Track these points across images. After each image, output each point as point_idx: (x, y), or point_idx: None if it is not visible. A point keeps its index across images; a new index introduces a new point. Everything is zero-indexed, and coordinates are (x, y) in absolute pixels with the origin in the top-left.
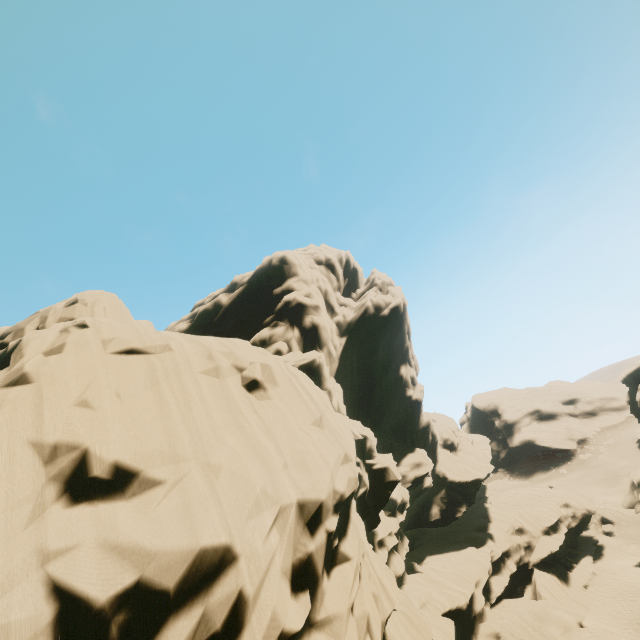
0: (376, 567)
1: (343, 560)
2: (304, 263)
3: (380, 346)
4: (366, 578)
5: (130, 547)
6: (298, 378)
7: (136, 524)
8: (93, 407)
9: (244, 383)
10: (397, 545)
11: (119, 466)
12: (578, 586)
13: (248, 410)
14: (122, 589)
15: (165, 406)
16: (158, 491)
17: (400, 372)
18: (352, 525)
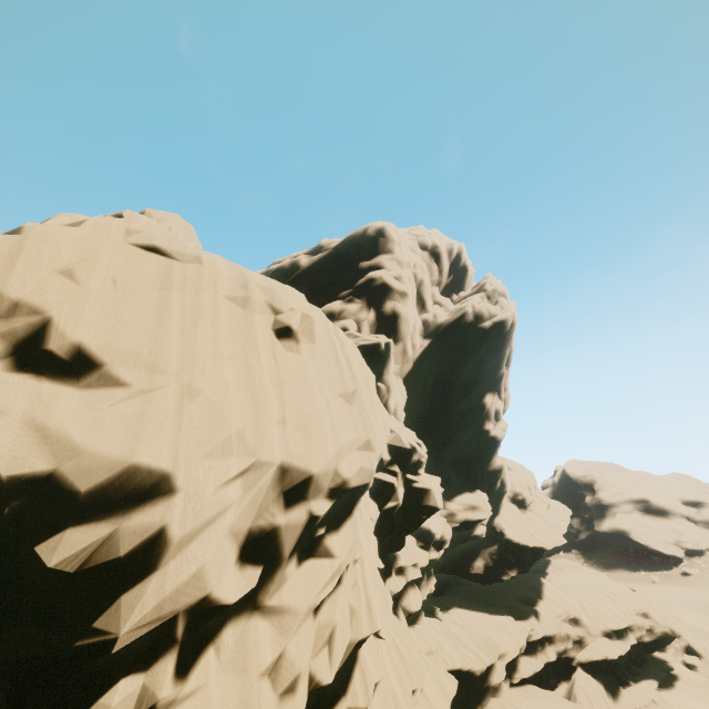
0: (369, 582)
1: (324, 555)
2: (405, 242)
3: (468, 363)
4: (348, 586)
5: (57, 435)
6: (344, 345)
7: (75, 415)
8: (78, 281)
9: (275, 327)
10: (421, 581)
11: (82, 350)
12: (628, 707)
13: (267, 354)
14: (29, 474)
15: (166, 312)
16: (117, 392)
17: (484, 400)
18: (351, 523)
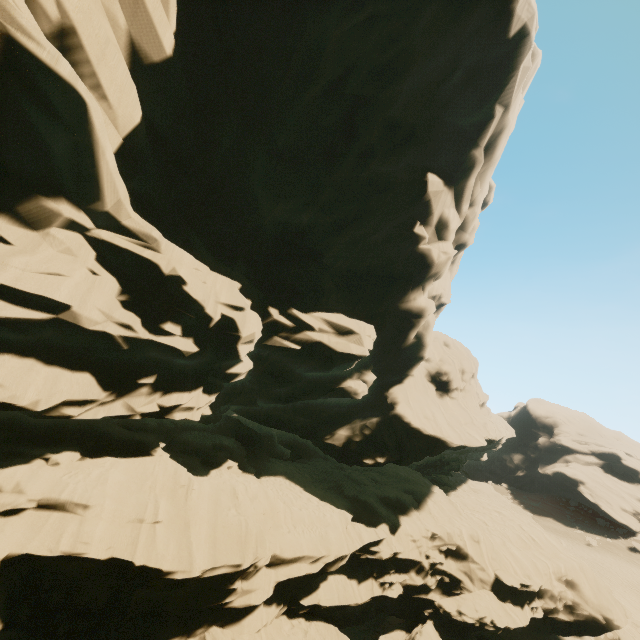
0: None
1: None
2: None
3: (408, 79)
4: None
5: None
6: None
7: None
8: None
9: None
10: (130, 381)
11: None
12: None
13: None
14: None
15: None
16: None
17: (422, 178)
18: None
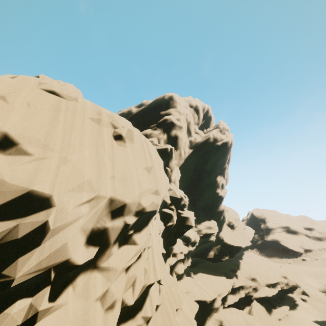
0: (155, 257)
1: (132, 243)
2: (182, 103)
3: (210, 161)
4: (144, 259)
5: None
6: (148, 146)
7: (1, 167)
8: (8, 102)
9: (114, 134)
10: (184, 260)
11: (7, 136)
12: (275, 317)
13: (108, 146)
14: None
15: (56, 122)
16: (25, 158)
17: (217, 178)
18: (147, 229)
